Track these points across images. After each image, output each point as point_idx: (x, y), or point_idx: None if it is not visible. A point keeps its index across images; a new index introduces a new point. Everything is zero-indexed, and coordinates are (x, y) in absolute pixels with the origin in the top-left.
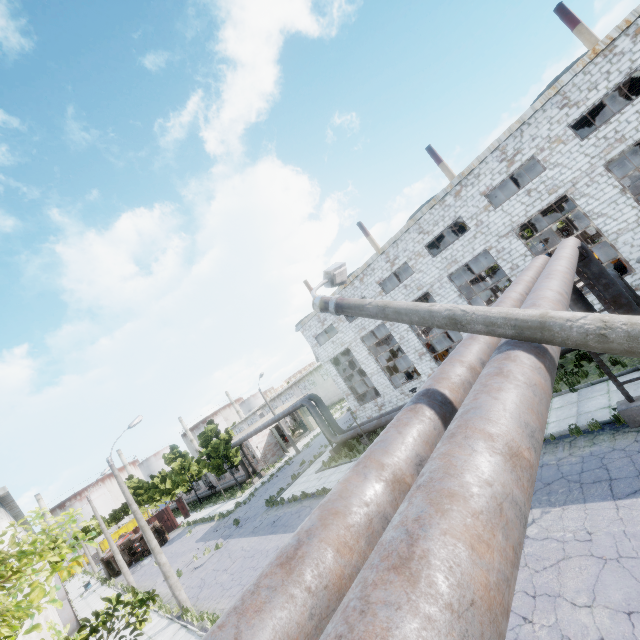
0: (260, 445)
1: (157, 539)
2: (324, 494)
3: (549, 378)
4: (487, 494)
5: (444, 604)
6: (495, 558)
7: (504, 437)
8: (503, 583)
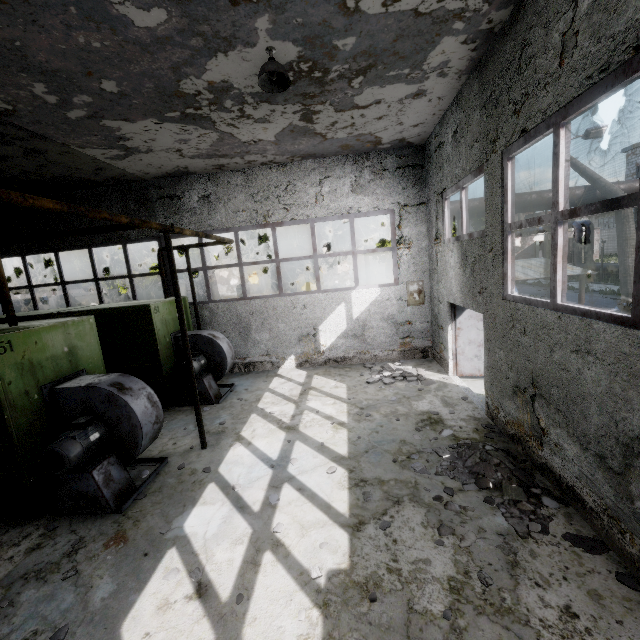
0: (517, 250)
1: None
2: (536, 285)
3: (581, 195)
4: (526, 196)
5: None
6: (519, 200)
7: (542, 194)
8: (517, 202)
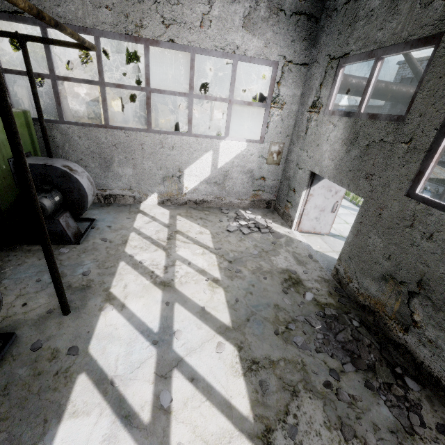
0: None
1: (241, 121)
2: None
3: (412, 94)
4: (378, 83)
5: (365, 80)
6: None
7: (389, 85)
8: None
